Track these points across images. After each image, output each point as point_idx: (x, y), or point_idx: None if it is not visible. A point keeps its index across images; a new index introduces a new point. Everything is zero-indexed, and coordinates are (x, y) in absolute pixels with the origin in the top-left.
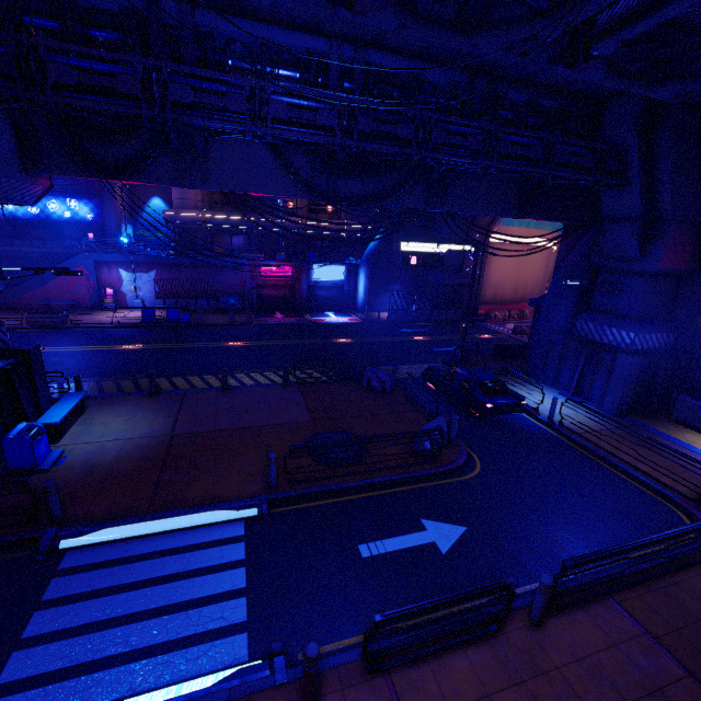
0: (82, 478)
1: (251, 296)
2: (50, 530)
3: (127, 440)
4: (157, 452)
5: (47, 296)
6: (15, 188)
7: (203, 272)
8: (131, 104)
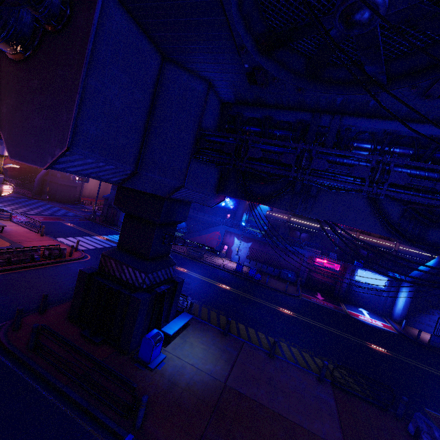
0: (164, 391)
1: (303, 275)
2: (129, 436)
3: (198, 370)
4: (211, 397)
5: (199, 241)
6: (209, 200)
7: (277, 251)
8: (285, 169)
